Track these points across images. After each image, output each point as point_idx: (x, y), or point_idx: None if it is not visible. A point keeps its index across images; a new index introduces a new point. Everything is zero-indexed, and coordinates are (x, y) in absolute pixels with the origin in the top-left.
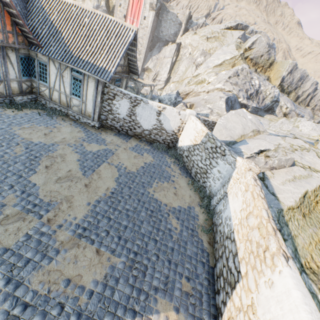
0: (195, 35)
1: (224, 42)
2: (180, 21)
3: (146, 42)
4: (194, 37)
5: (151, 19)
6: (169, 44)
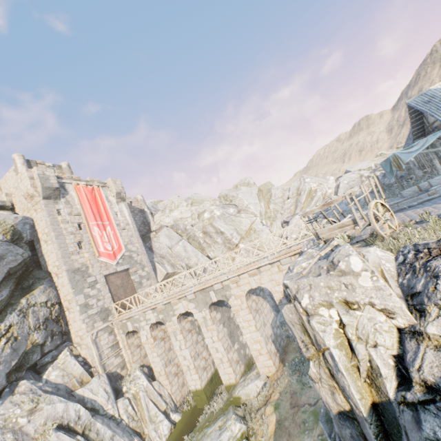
0: (179, 207)
1: (206, 200)
2: (138, 208)
3: (141, 244)
4: (179, 209)
5: (127, 211)
6: (153, 234)
